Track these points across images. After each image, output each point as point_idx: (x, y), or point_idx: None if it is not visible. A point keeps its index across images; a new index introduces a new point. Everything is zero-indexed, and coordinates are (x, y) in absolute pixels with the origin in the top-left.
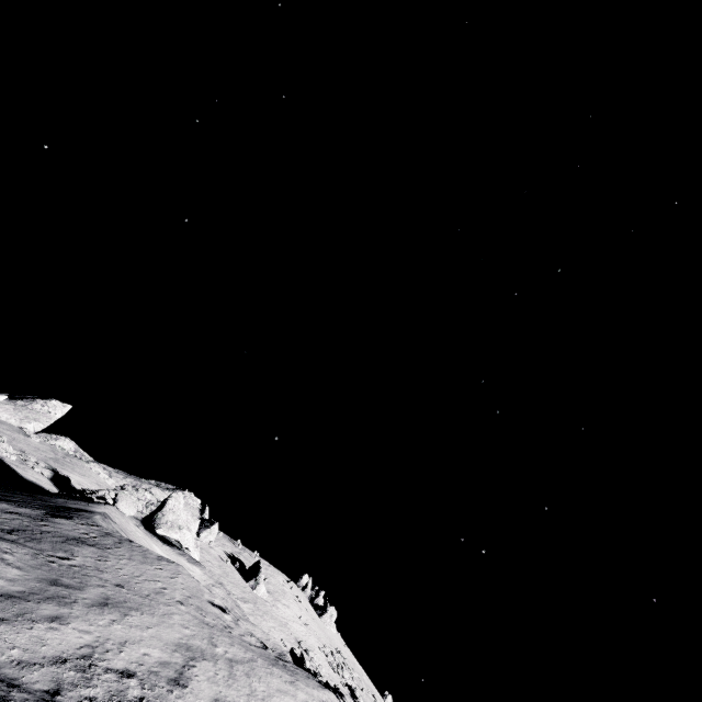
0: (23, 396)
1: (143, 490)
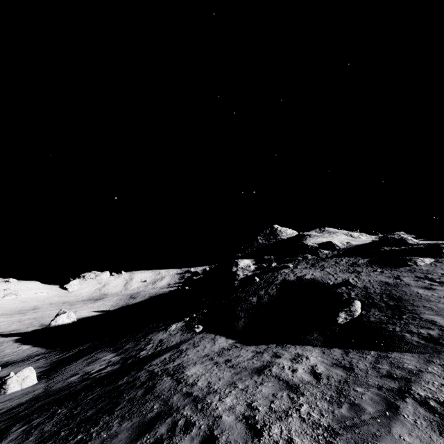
0: (265, 233)
1: (351, 233)
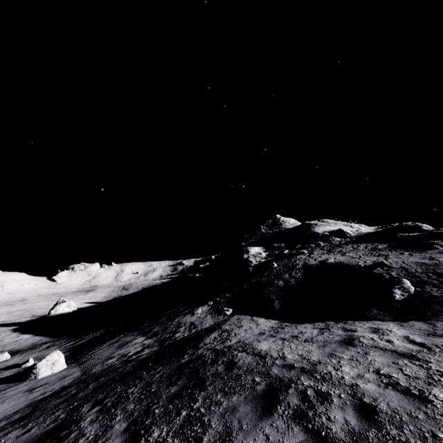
0: (268, 223)
1: (351, 224)
